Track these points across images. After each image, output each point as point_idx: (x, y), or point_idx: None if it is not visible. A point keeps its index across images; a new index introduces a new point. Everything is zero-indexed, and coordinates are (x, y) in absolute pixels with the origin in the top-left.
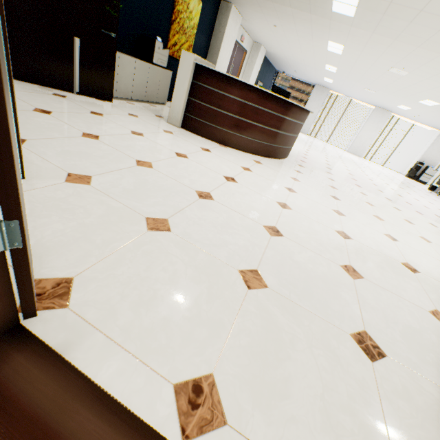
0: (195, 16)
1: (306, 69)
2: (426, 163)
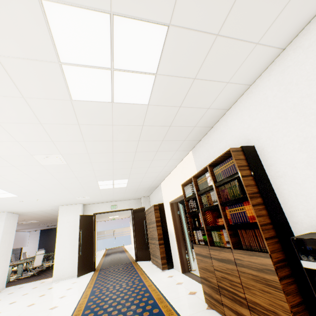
0: None
1: None
2: None
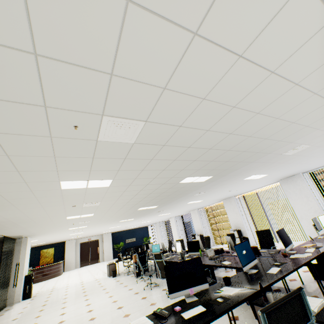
0: (52, 251)
1: (125, 229)
2: (199, 232)
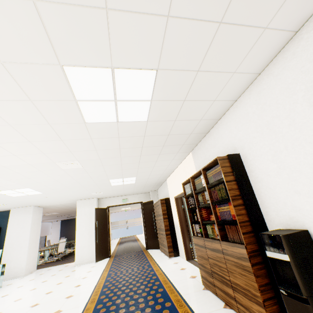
0: None
1: None
2: None
